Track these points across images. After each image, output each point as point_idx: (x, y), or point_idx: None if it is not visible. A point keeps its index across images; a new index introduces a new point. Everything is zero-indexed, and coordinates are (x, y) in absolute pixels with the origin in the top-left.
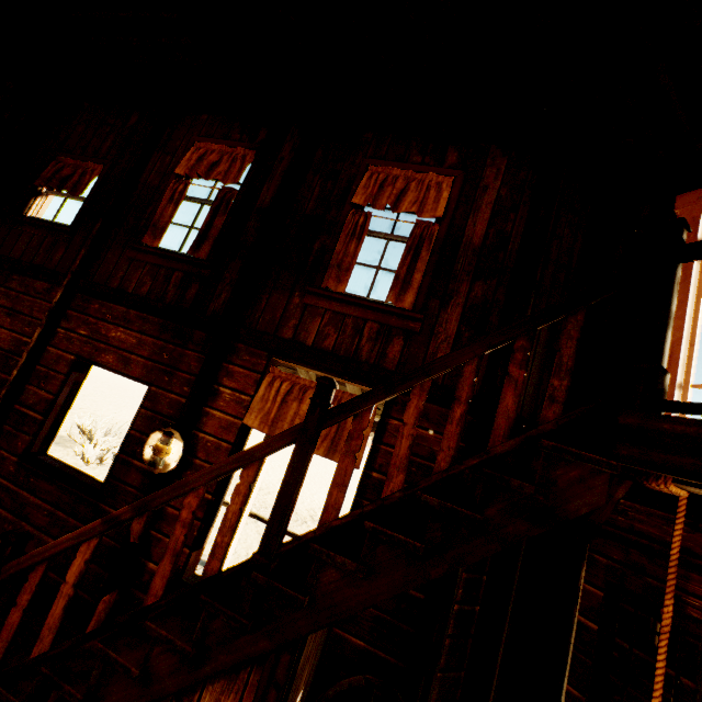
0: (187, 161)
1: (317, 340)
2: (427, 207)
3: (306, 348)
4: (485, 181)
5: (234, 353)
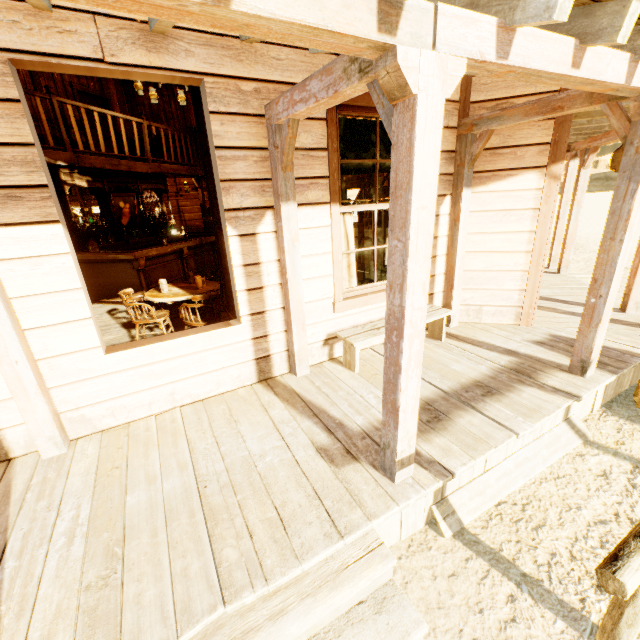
0: None
1: None
2: None
3: None
4: None
5: None
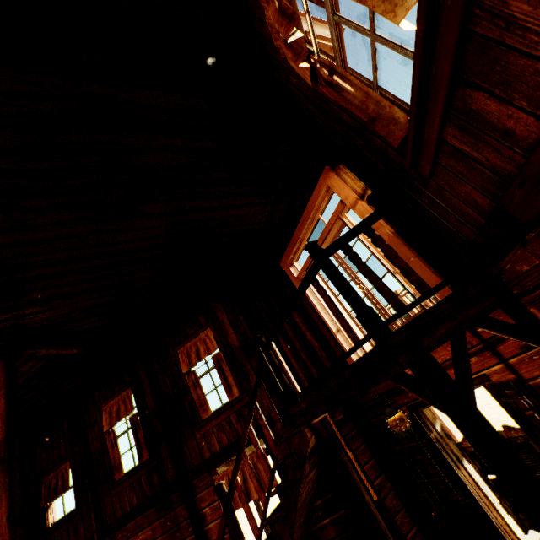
0: (105, 421)
1: (220, 444)
2: (210, 348)
3: (218, 453)
4: (220, 318)
5: (195, 488)
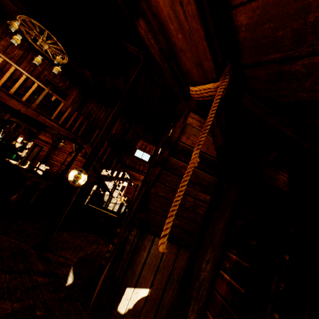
0: None
1: None
2: None
3: None
4: None
5: None
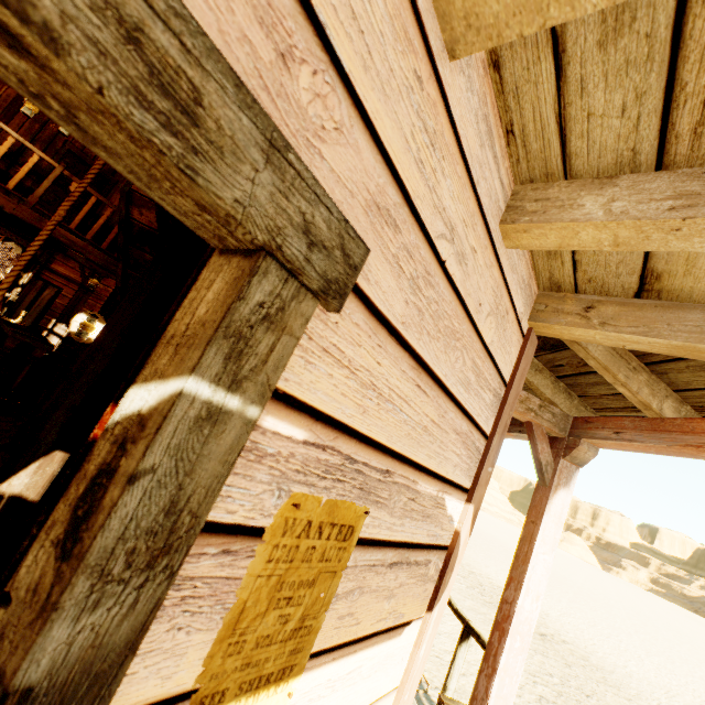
0: None
1: None
2: None
3: None
4: None
5: None
